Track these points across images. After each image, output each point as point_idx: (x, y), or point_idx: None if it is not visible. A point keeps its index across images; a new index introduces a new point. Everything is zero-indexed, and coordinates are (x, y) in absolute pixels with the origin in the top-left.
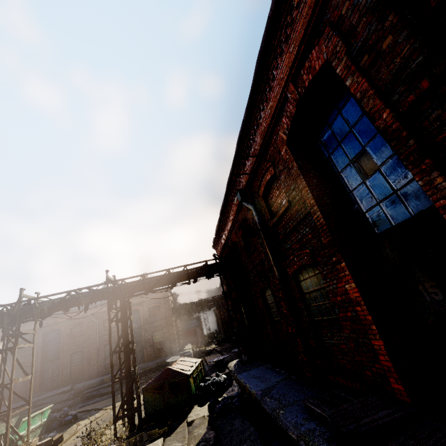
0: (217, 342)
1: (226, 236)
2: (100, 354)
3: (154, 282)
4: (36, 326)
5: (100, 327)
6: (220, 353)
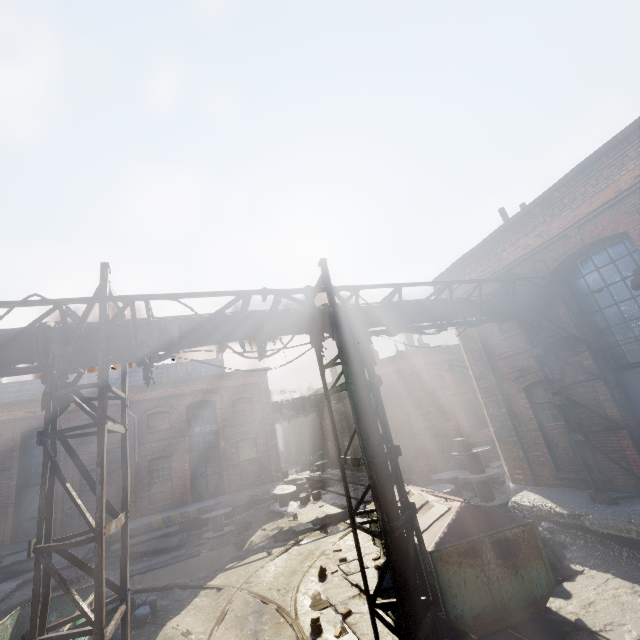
0: (322, 467)
1: (553, 235)
2: (141, 476)
3: (418, 308)
4: (126, 382)
5: (140, 426)
6: (356, 483)
